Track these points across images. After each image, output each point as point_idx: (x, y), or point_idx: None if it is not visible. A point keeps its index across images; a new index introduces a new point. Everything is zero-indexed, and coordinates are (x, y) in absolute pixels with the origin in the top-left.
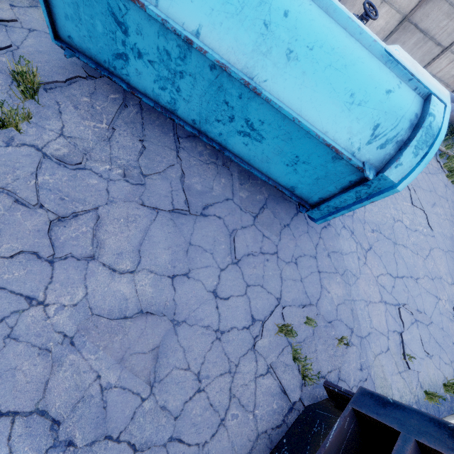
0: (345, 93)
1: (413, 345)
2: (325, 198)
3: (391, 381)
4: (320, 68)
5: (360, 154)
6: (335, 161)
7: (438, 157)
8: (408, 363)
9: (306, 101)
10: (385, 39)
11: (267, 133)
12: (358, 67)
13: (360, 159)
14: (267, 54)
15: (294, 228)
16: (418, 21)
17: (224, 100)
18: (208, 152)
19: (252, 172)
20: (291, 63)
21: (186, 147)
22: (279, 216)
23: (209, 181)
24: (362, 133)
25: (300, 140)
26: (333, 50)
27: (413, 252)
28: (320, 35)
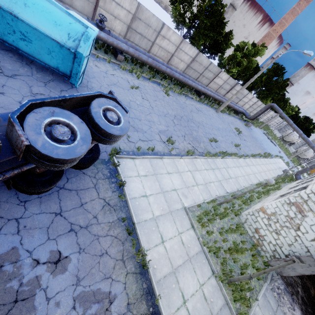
0: (52, 21)
1: (133, 136)
2: (71, 70)
3: (119, 144)
4: (40, 11)
5: (67, 44)
6: (62, 48)
7: (160, 86)
8: (128, 139)
9: (38, 22)
10: (125, 35)
11: (31, 38)
12: (56, 14)
13: (68, 46)
14: (16, 3)
15: (70, 92)
16: (135, 29)
17: (7, 22)
18: (16, 57)
19: (36, 61)
20: (27, 8)
21: (1, 53)
22: (60, 86)
23: (17, 67)
24: (65, 36)
25: (45, 40)
26: (44, 7)
27: (140, 112)
28: (37, 1)
